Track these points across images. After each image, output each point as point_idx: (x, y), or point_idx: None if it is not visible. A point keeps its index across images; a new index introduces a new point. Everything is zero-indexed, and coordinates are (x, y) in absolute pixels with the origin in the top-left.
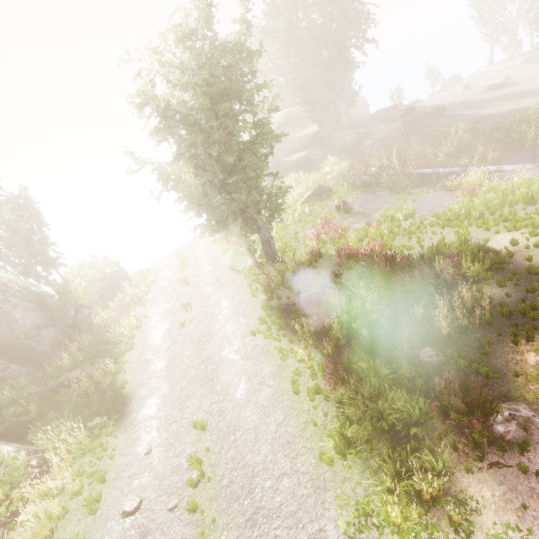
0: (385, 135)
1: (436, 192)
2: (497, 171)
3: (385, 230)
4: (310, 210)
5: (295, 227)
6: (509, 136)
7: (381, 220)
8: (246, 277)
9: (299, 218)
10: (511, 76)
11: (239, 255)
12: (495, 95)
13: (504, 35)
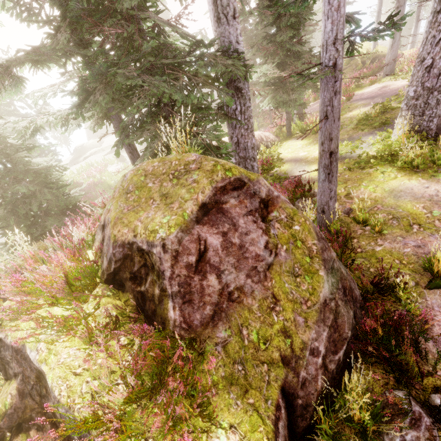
0: None
1: None
2: None
3: (112, 174)
4: (104, 158)
5: (87, 167)
6: None
7: (123, 168)
8: None
9: (96, 162)
10: None
11: None
12: None
13: None
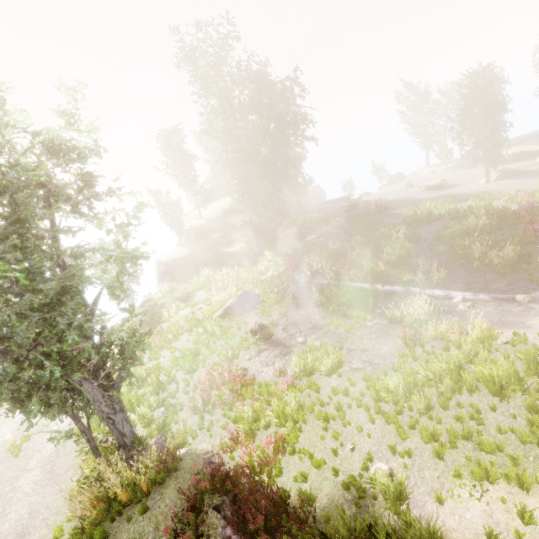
0: (327, 231)
1: (375, 319)
2: (445, 297)
3: (292, 404)
4: (221, 332)
5: (191, 363)
6: (452, 248)
7: (297, 370)
8: (83, 467)
9: (205, 343)
10: (447, 177)
11: (67, 436)
12: (435, 195)
13: (436, 144)
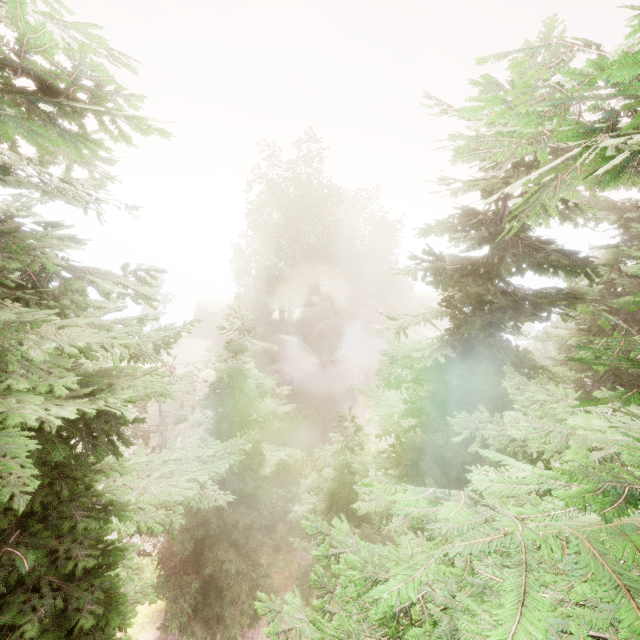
0: (283, 371)
1: None
2: None
3: None
4: None
5: None
6: None
7: None
8: None
9: None
10: None
11: None
12: None
13: None
